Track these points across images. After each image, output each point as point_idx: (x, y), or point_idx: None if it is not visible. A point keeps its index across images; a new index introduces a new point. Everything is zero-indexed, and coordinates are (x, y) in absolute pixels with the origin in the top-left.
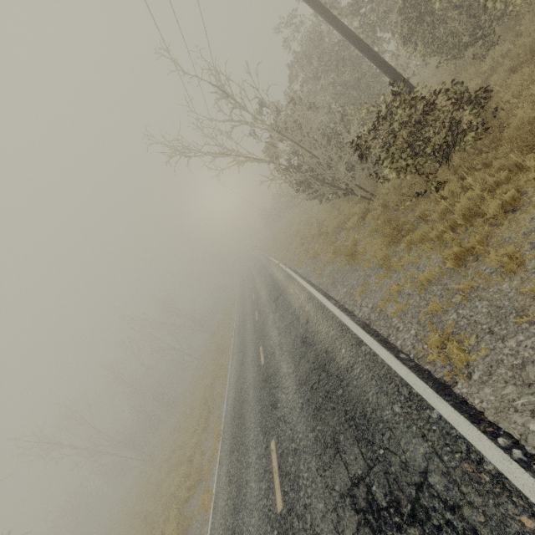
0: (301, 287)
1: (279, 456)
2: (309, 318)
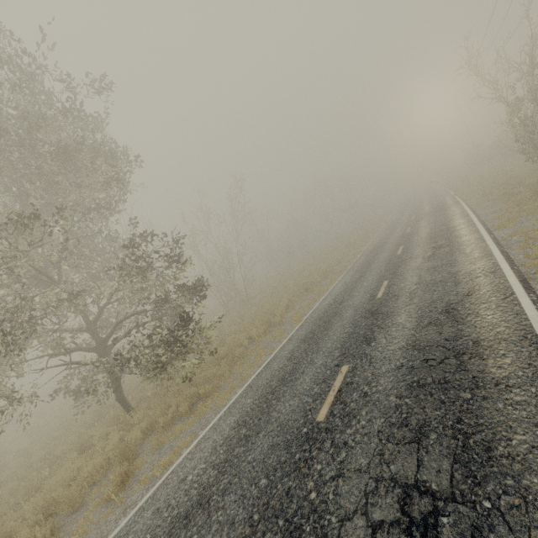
0: (461, 208)
1: (404, 247)
2: (454, 218)
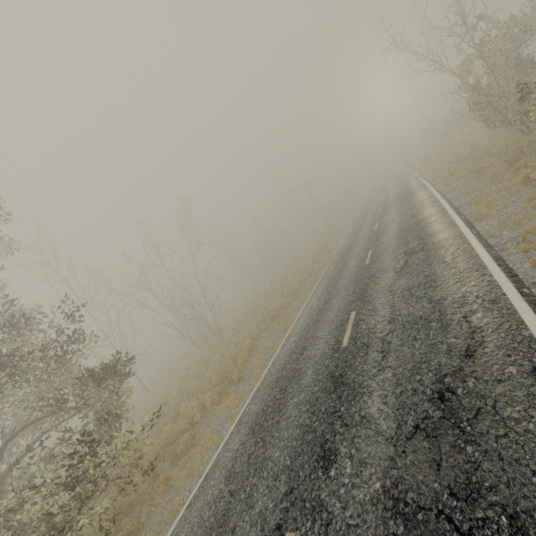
0: (428, 192)
1: (373, 253)
2: (423, 206)
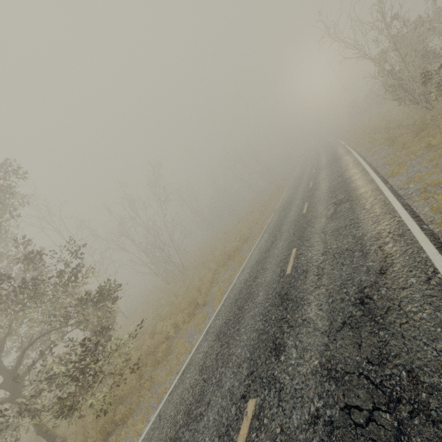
0: (352, 156)
1: (309, 204)
2: (348, 168)
